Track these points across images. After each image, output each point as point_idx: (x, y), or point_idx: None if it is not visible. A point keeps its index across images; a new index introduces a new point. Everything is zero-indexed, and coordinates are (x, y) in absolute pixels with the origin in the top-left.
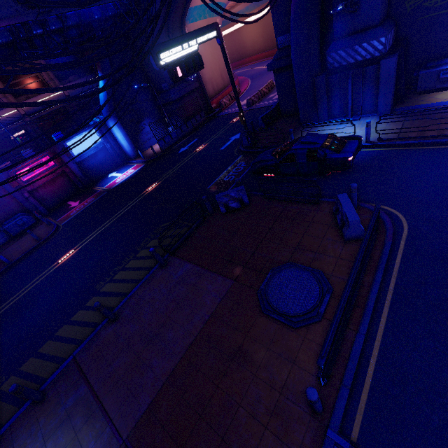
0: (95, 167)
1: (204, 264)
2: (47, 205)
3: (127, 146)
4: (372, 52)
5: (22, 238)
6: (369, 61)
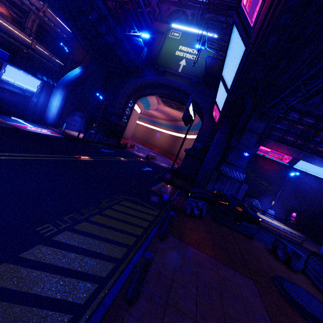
0: (2, 100)
1: (209, 254)
2: None
3: (53, 113)
4: (238, 177)
5: None
6: (236, 180)
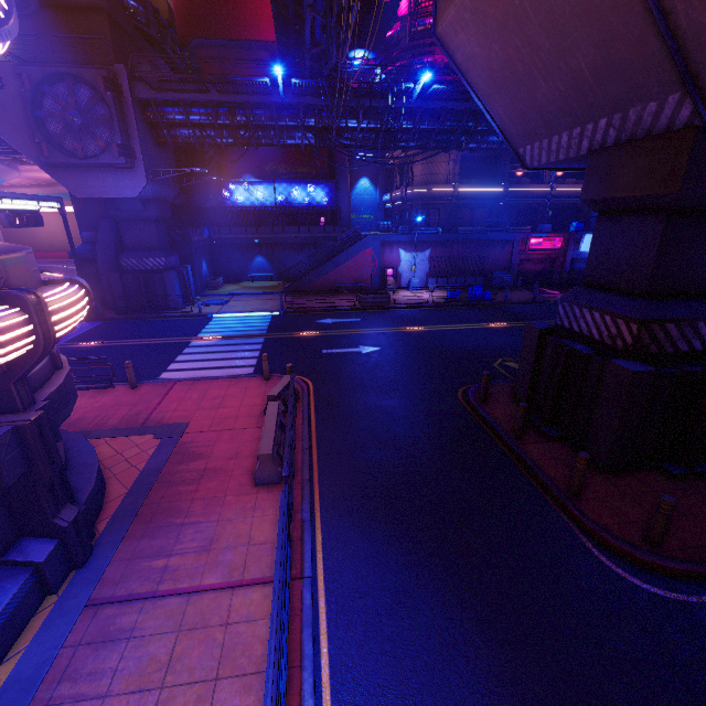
0: (578, 272)
1: None
2: (517, 280)
3: None
4: None
5: (501, 292)
6: None
